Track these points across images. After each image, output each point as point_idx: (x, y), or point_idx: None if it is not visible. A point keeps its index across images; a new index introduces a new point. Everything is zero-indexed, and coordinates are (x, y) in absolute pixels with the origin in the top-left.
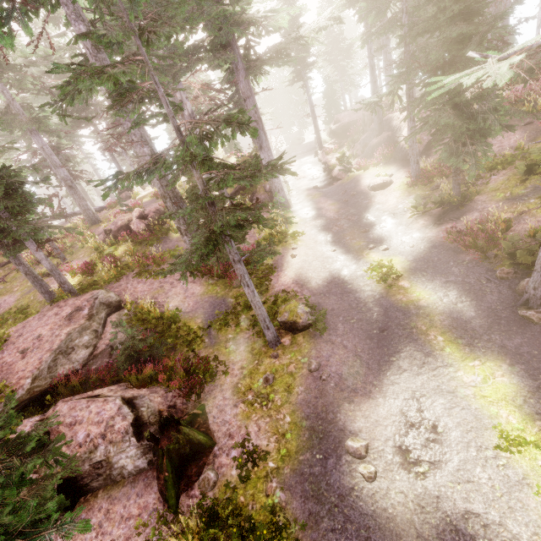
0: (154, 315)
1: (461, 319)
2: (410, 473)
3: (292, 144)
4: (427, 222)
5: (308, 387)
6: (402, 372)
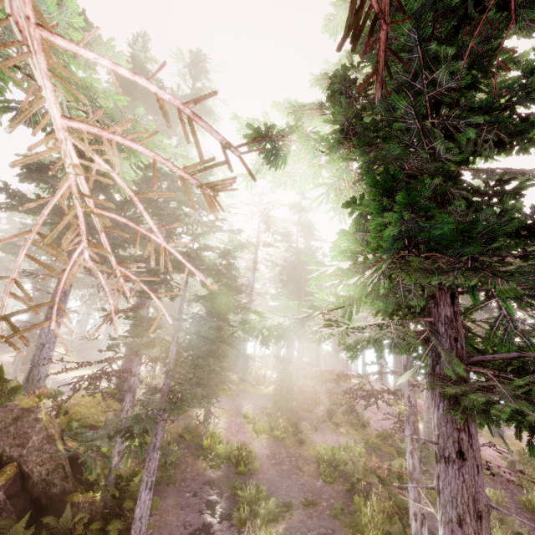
0: None
1: None
2: None
3: None
4: None
5: None
6: None
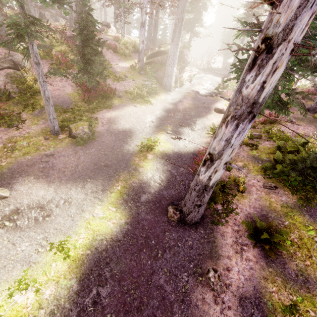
0: (29, 84)
1: (144, 189)
2: (0, 221)
3: (225, 68)
4: (209, 141)
5: (32, 159)
6: (82, 187)
